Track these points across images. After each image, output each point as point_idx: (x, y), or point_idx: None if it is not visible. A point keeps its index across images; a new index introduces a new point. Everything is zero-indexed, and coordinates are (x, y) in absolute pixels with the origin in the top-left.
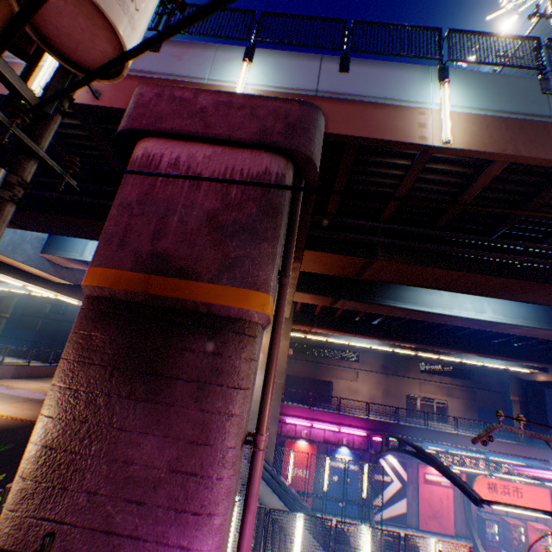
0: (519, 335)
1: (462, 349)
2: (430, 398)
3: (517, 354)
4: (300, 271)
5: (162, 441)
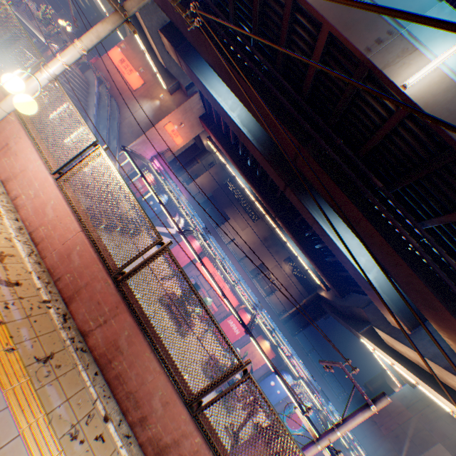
0: (307, 224)
1: (273, 210)
2: (273, 278)
3: (300, 241)
4: (172, 23)
5: None
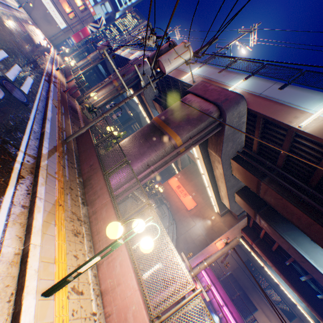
0: None
1: None
2: None
3: None
4: (246, 187)
5: (137, 150)
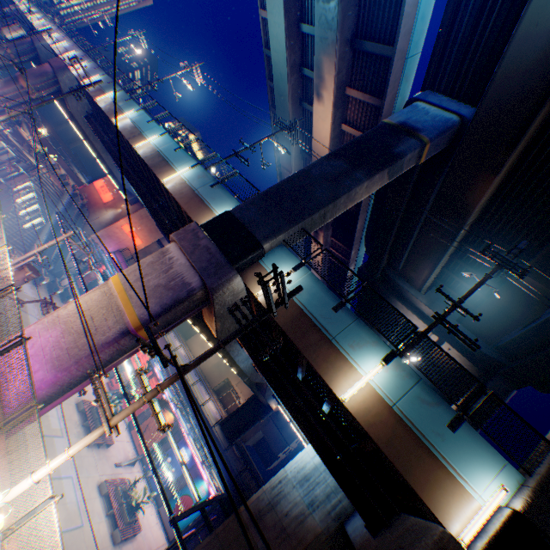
0: None
1: None
2: (238, 396)
3: None
4: None
5: None
